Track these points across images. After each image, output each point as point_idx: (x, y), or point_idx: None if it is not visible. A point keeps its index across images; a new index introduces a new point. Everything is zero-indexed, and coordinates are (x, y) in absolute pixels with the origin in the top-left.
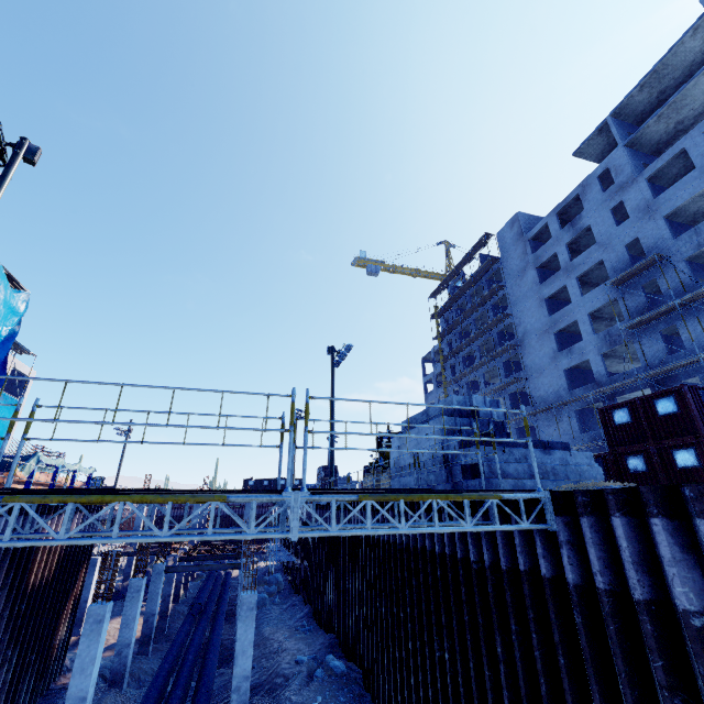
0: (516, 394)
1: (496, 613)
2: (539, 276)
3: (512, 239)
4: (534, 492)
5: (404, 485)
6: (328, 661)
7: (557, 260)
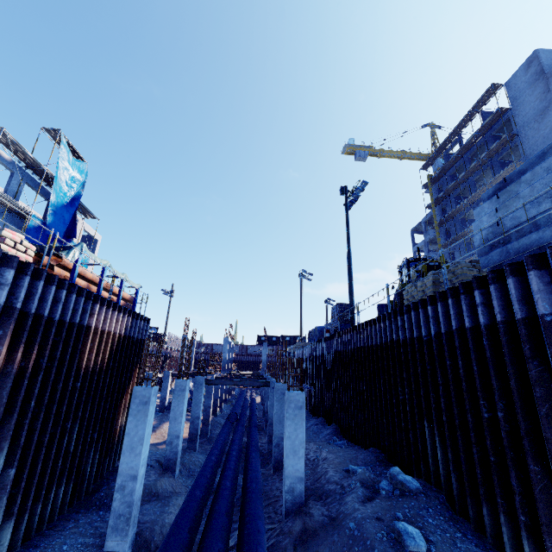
0: None
1: None
2: None
3: (527, 81)
4: None
5: (519, 250)
6: (394, 474)
7: None
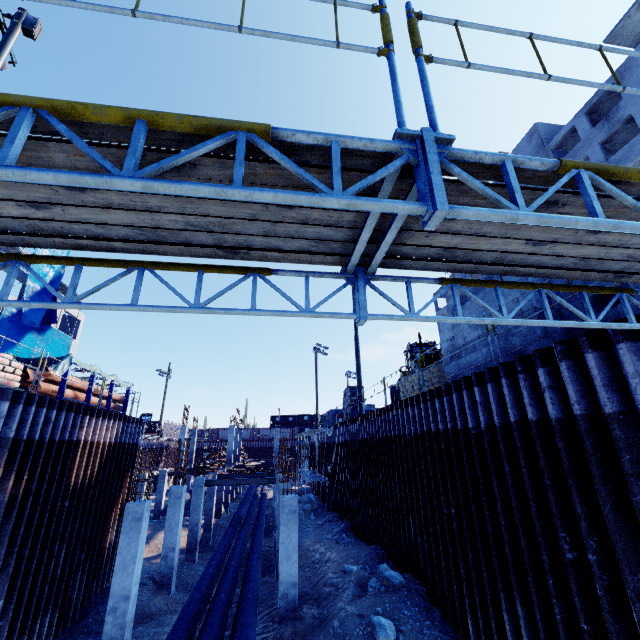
0: None
1: None
2: None
3: (530, 153)
4: None
5: (466, 366)
6: (382, 571)
7: None
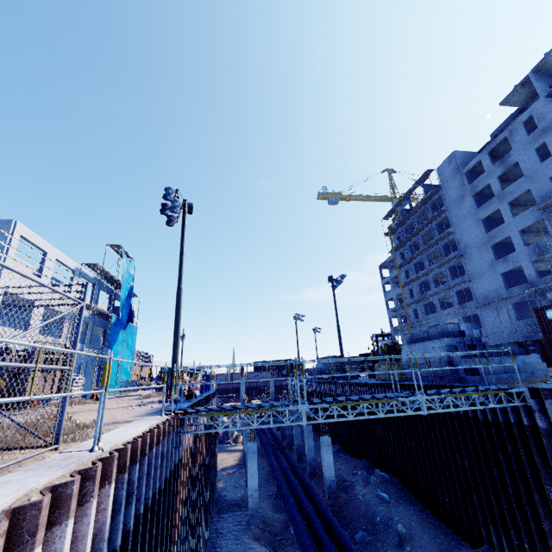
0: (461, 291)
1: (498, 442)
2: (476, 202)
3: (450, 173)
4: (519, 388)
5: (417, 375)
6: (376, 472)
7: (489, 187)
